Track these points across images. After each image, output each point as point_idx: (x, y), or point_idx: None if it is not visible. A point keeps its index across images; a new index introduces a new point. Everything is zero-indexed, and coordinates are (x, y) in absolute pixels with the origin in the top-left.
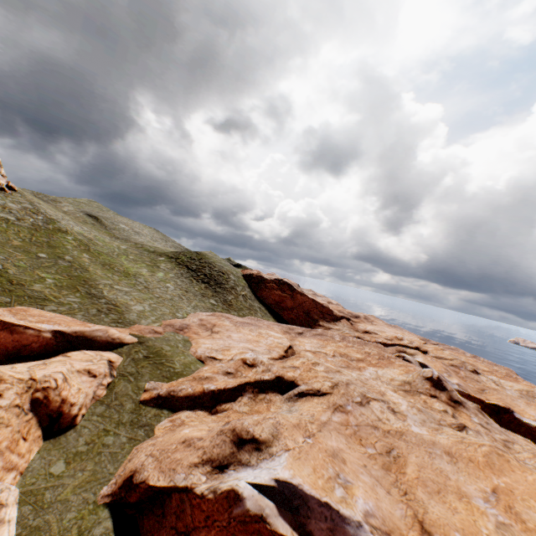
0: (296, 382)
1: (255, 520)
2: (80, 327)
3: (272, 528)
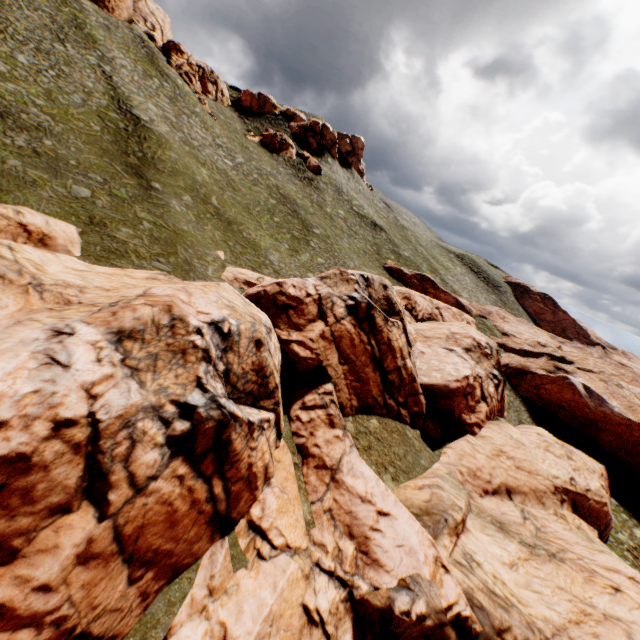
0: (573, 362)
1: (573, 385)
2: (460, 299)
3: (578, 391)
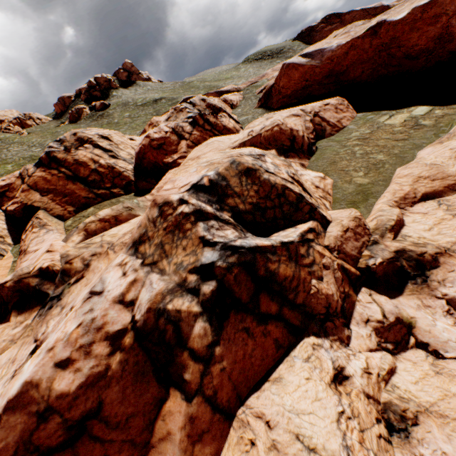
0: None
1: (290, 64)
2: (222, 89)
3: (297, 64)
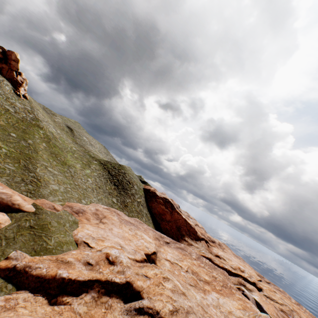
0: (141, 293)
1: None
2: None
3: None
